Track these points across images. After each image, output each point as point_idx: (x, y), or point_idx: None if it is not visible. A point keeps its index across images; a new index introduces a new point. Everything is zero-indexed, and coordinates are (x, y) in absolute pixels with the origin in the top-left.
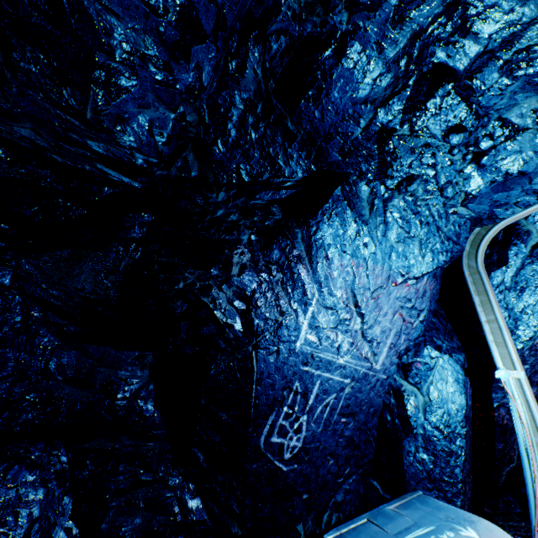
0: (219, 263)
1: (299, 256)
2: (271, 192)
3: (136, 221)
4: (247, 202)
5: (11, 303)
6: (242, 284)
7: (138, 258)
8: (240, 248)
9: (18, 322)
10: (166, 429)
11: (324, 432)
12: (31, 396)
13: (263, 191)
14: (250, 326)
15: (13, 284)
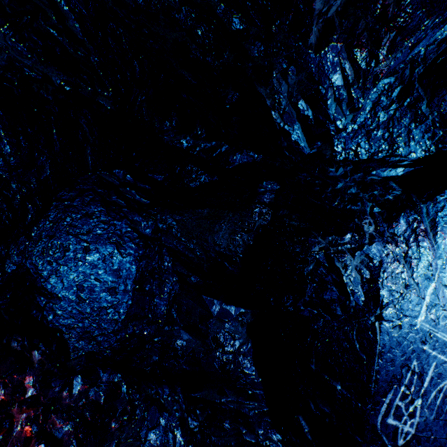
0: (351, 230)
1: (425, 231)
2: (387, 169)
3: (267, 188)
4: (364, 177)
5: (151, 251)
6: (372, 253)
7: (268, 220)
8: (367, 218)
9: (155, 269)
10: (262, 390)
11: (436, 421)
12: (159, 338)
13: (380, 168)
14: (374, 296)
15: (153, 235)
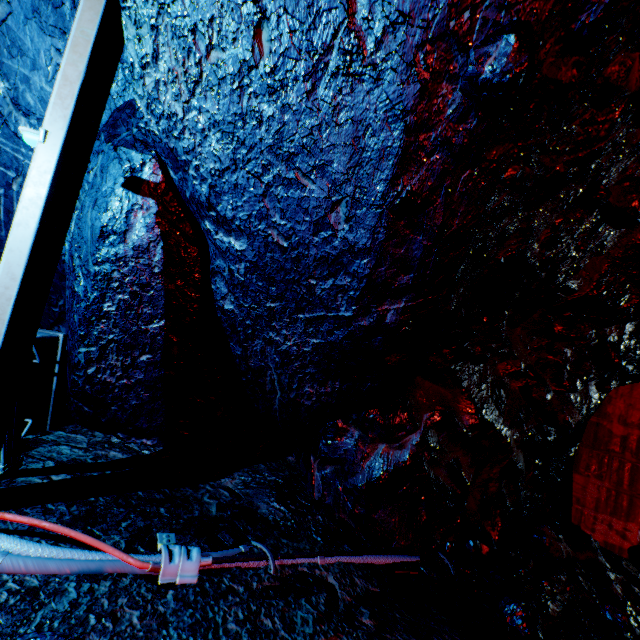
0: None
1: None
2: None
3: None
4: None
5: None
6: None
7: None
8: None
9: None
10: None
11: None
12: None
13: None
14: None
15: None
